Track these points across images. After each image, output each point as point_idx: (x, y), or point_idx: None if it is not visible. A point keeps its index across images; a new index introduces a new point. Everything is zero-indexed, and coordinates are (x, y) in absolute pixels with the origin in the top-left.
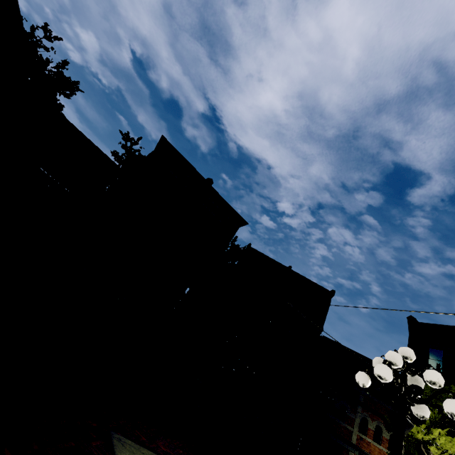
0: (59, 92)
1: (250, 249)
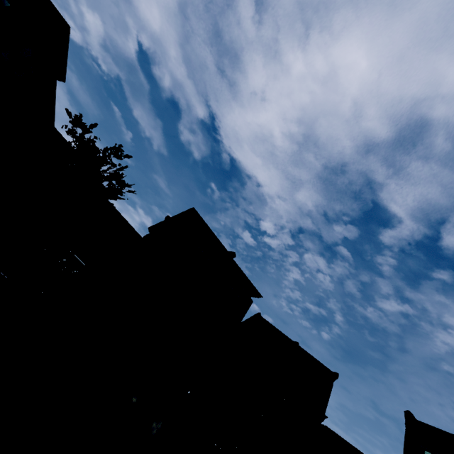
0: (115, 199)
1: (259, 319)
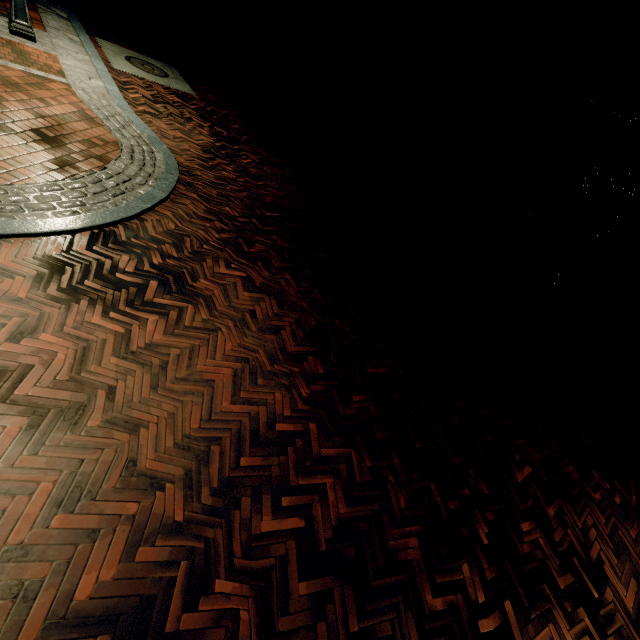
0: None
1: None
